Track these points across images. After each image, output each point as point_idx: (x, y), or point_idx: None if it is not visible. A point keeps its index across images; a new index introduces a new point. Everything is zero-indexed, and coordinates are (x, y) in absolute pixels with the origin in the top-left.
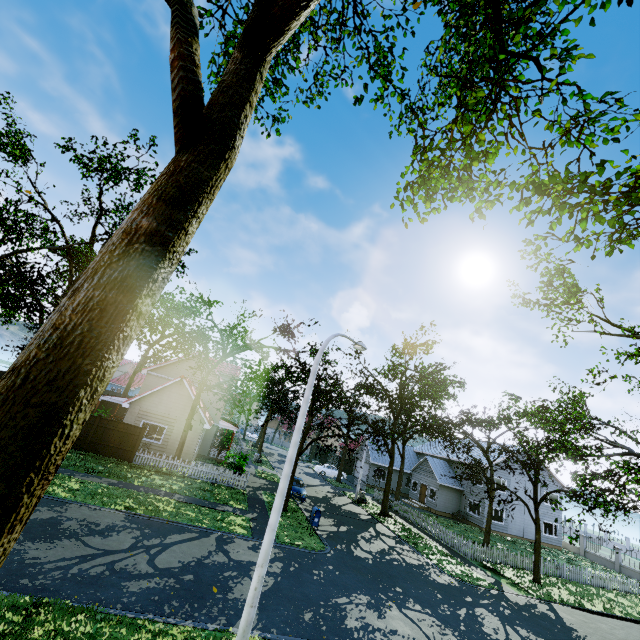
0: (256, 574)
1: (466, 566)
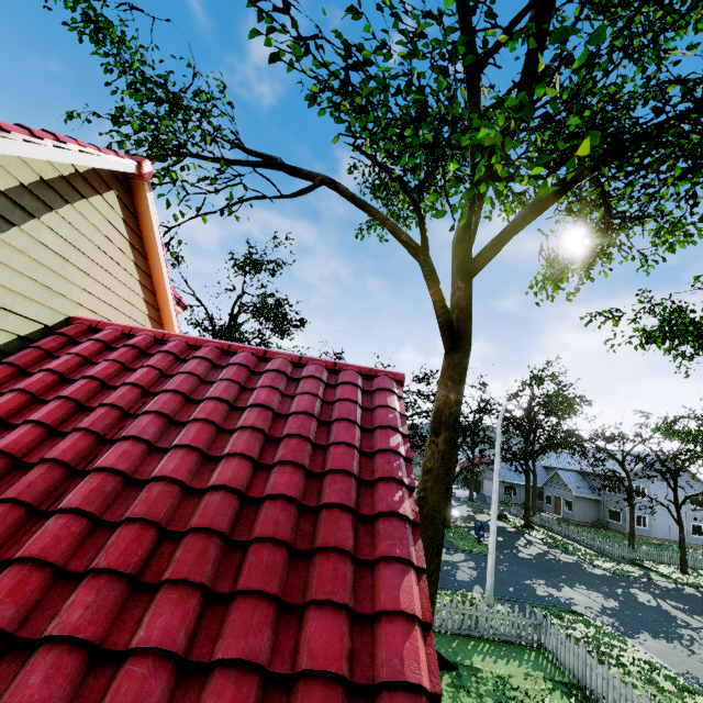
0: (490, 558)
1: (615, 563)
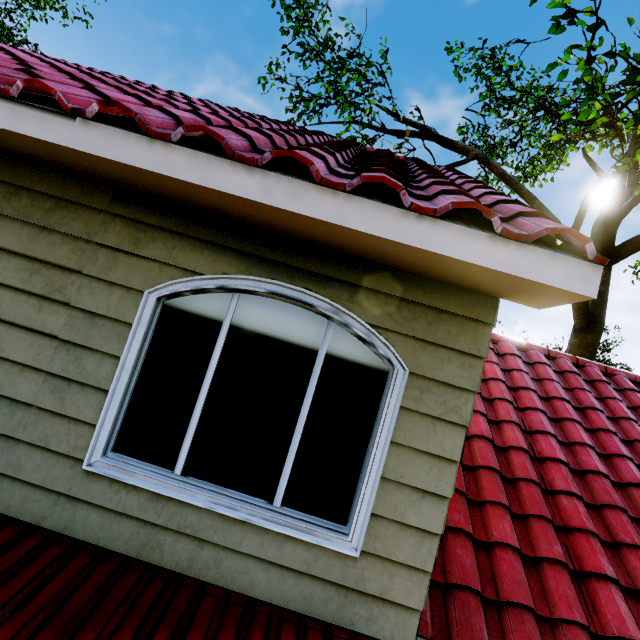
0: None
1: None
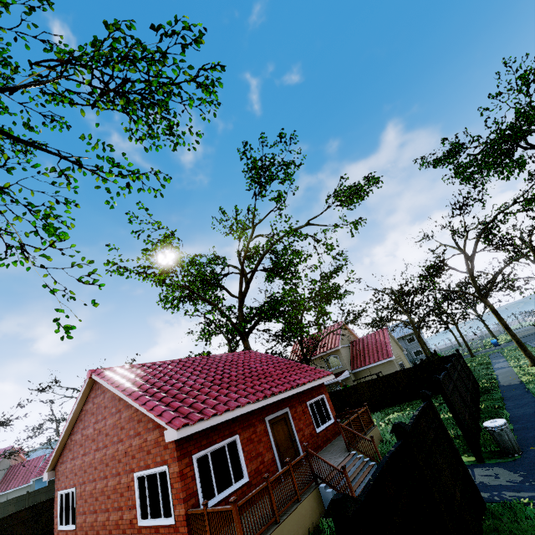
0: None
1: None
